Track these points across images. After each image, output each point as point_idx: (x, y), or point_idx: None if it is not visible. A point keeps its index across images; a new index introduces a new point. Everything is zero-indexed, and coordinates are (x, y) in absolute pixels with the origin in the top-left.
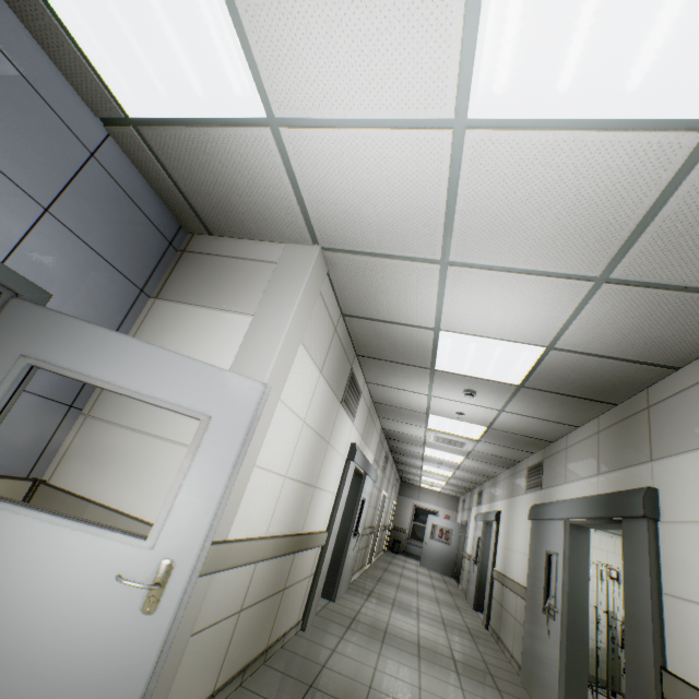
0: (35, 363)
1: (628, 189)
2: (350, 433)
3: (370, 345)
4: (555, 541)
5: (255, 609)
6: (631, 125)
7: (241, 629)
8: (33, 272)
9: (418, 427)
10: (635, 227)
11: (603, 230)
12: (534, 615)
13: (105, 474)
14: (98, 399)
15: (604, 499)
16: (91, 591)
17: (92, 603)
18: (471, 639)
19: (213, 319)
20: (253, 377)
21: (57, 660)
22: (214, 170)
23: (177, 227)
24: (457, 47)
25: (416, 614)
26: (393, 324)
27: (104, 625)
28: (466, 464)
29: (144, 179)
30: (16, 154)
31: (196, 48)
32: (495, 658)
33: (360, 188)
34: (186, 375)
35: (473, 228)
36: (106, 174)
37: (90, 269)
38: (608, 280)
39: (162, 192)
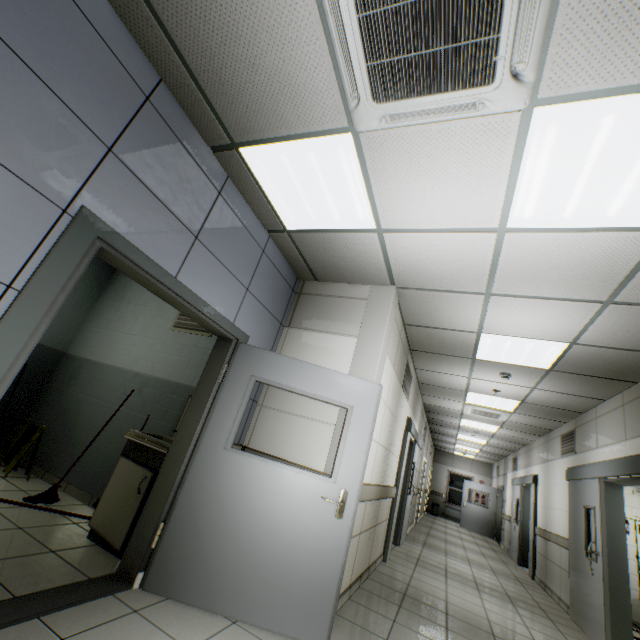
0: (259, 379)
1: (617, 257)
2: (406, 409)
3: (423, 343)
4: (591, 496)
5: (364, 535)
6: (613, 229)
7: (360, 547)
8: (242, 325)
9: (457, 402)
10: (626, 274)
11: (604, 276)
12: (578, 560)
13: (281, 442)
14: (266, 395)
15: (631, 460)
16: (308, 505)
17: (310, 511)
18: (520, 584)
19: (330, 340)
20: (365, 379)
21: (299, 539)
22: (332, 251)
23: (295, 279)
24: (500, 202)
25: (467, 562)
26: (444, 330)
27: (318, 523)
28: (500, 433)
29: (282, 255)
30: (238, 264)
31: (341, 203)
32: (544, 599)
33: (431, 258)
34: (335, 381)
35: (509, 276)
36: (268, 259)
37: (261, 317)
38: (613, 302)
39: (291, 261)
